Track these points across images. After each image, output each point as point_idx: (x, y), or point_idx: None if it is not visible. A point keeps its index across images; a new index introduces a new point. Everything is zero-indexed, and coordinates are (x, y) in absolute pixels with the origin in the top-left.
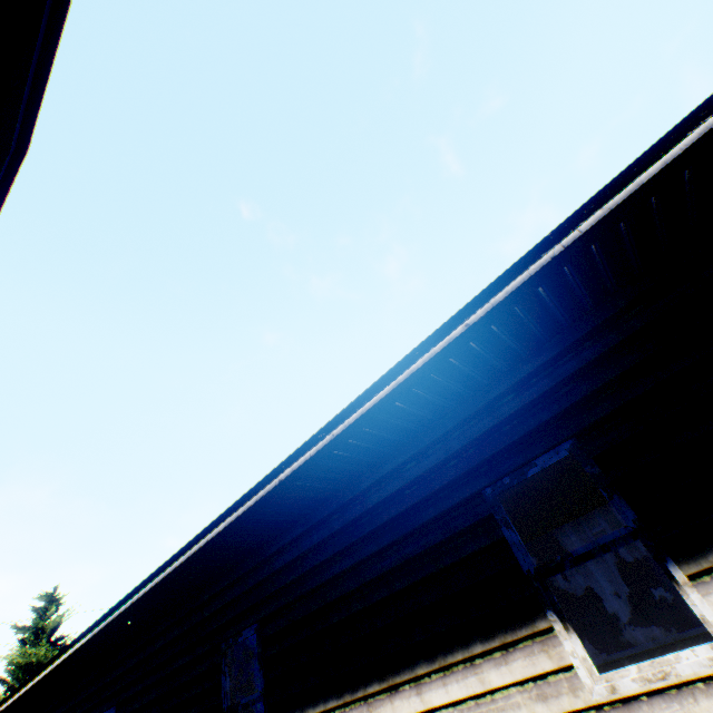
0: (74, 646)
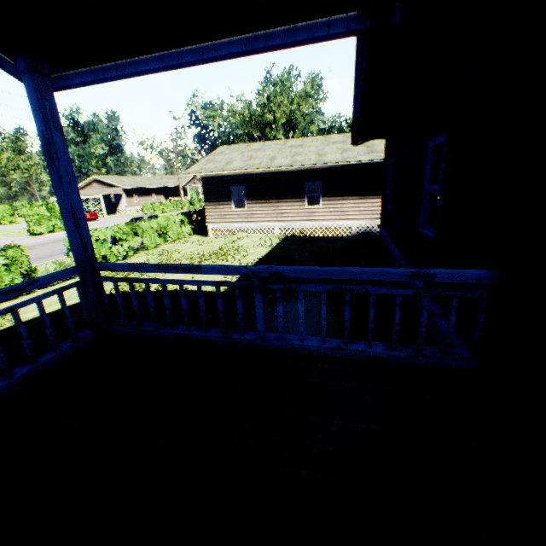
0: (341, 163)
